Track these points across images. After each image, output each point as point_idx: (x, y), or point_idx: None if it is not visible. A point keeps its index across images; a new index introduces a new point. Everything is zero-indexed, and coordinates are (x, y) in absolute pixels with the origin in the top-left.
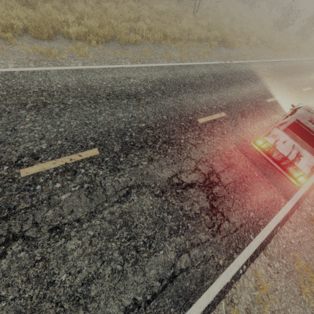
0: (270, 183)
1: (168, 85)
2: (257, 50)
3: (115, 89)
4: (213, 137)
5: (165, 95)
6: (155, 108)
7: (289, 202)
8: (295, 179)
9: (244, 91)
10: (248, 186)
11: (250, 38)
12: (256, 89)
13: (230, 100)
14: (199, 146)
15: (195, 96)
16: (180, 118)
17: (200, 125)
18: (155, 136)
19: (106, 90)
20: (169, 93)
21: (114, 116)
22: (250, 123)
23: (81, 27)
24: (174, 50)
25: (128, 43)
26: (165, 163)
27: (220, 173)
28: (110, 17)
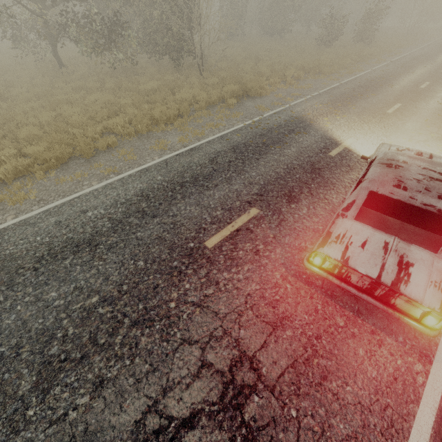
0: (375, 331)
1: (154, 196)
2: (302, 84)
3: (55, 242)
4: (236, 269)
5: (145, 219)
6: (123, 252)
7: (434, 367)
8: (419, 321)
9: (287, 153)
10: (327, 363)
11: (285, 73)
12: (309, 142)
13: (264, 179)
14: (208, 302)
15: (201, 198)
16: (170, 255)
17: (211, 252)
18: (116, 317)
19: (38, 250)
20: (153, 212)
21: (38, 302)
22: (307, 208)
23: (21, 160)
24: (172, 133)
25: (99, 152)
26: (131, 379)
27: (257, 355)
28: (72, 127)
